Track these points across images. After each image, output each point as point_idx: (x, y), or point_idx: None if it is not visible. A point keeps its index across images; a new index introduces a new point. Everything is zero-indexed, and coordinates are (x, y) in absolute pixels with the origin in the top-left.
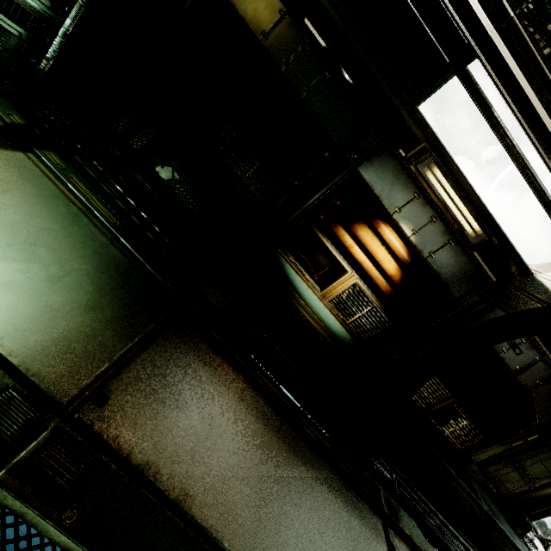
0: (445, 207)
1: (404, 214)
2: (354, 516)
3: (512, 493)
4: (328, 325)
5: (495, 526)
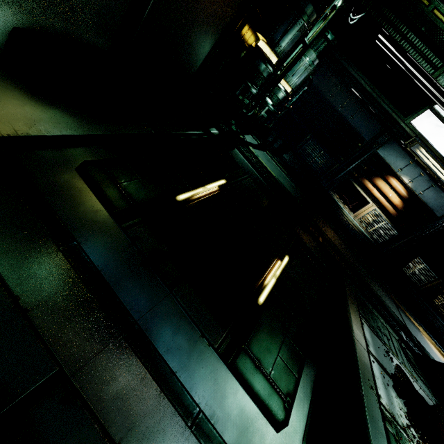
0: (428, 167)
1: (403, 172)
2: (378, 286)
3: None
4: (359, 227)
5: None
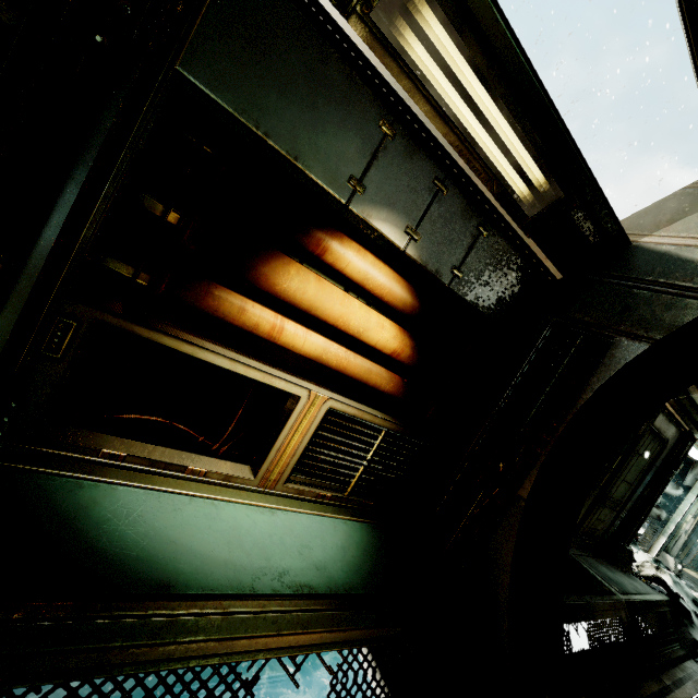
0: (467, 141)
1: (375, 194)
2: None
3: (604, 530)
4: (323, 581)
5: (635, 608)
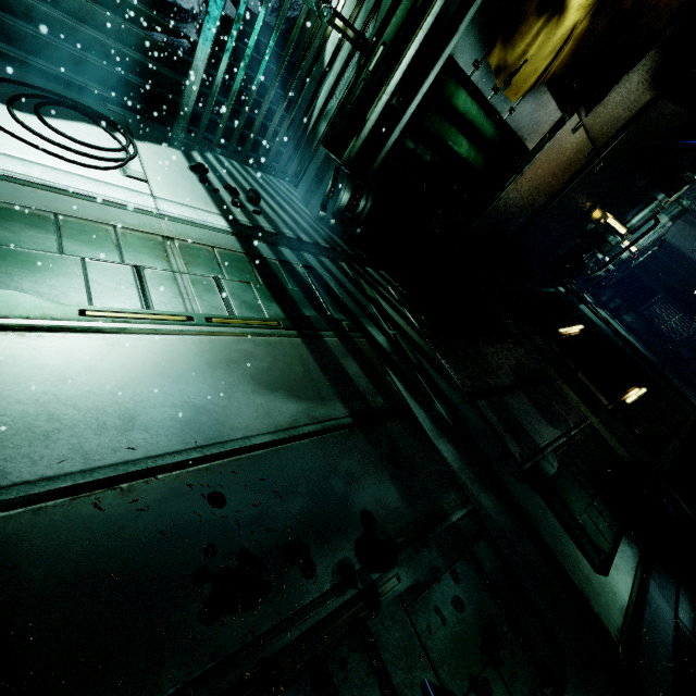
0: None
1: None
2: None
3: None
4: None
5: None
